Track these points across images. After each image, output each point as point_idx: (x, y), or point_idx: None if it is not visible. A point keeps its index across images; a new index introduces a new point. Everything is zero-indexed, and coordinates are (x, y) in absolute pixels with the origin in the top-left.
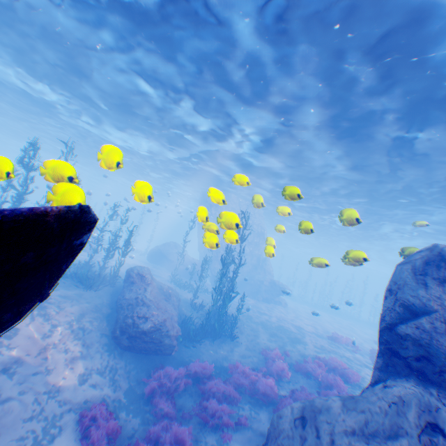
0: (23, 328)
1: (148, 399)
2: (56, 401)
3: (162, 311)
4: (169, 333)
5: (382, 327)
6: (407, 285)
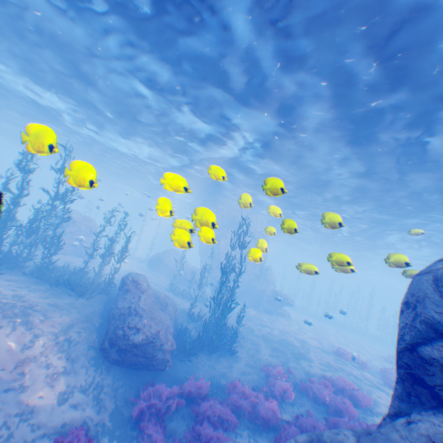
0: (1, 339)
1: (135, 422)
2: (28, 425)
3: (155, 322)
4: (163, 346)
5: (402, 347)
6: (429, 299)
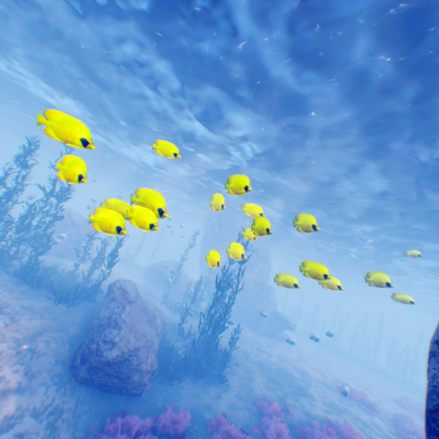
0: None
1: None
2: None
3: (136, 337)
4: (140, 367)
5: (436, 405)
6: None
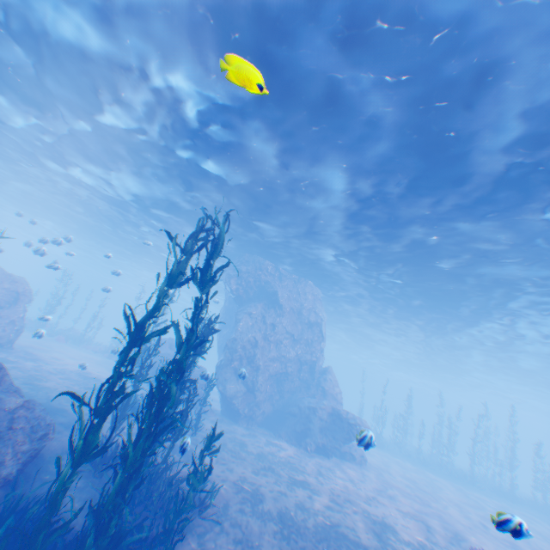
0: None
1: None
2: None
3: None
4: None
5: None
6: None
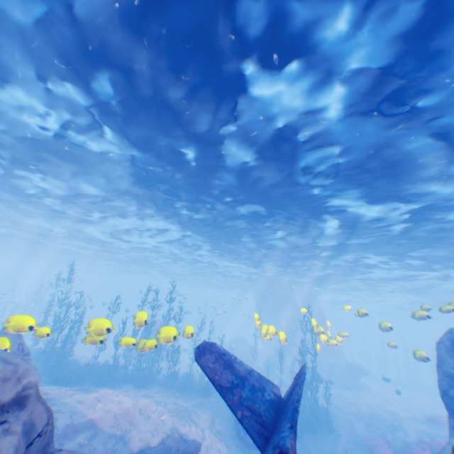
0: (189, 432)
1: None
2: None
3: None
4: None
5: (440, 392)
6: (443, 359)
